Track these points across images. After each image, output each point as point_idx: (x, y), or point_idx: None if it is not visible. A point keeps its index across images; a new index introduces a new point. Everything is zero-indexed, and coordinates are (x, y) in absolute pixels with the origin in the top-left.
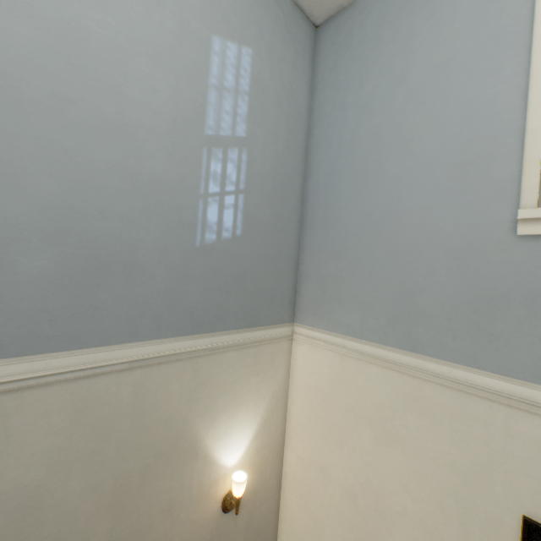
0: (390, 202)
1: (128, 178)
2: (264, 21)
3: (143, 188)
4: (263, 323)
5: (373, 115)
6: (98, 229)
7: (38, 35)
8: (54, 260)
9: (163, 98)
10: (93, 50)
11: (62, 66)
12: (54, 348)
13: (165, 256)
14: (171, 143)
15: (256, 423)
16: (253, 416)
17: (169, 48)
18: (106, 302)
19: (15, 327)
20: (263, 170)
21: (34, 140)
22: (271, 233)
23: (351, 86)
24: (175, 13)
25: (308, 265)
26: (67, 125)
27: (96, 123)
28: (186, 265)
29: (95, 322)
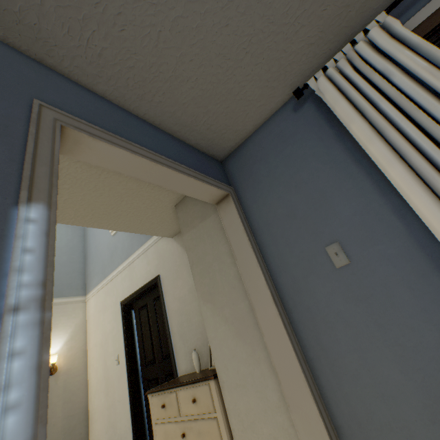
0: (99, 240)
1: None
2: None
3: None
4: (67, 296)
5: None
6: None
7: None
8: None
9: None
10: None
11: None
12: None
13: None
14: None
15: (67, 337)
16: (64, 333)
17: None
18: None
19: None
20: (61, 245)
21: None
22: (68, 264)
23: None
24: None
25: (88, 271)
26: None
27: None
28: None
29: None
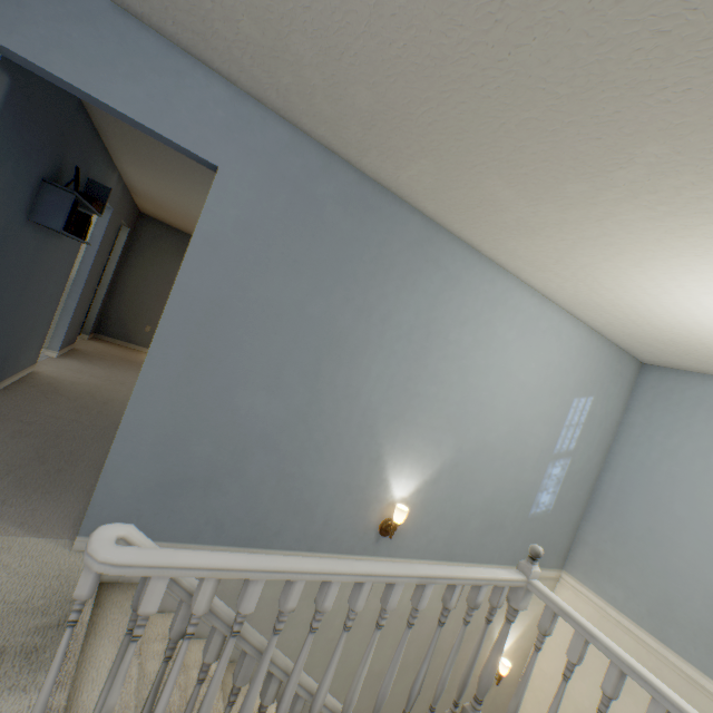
0: (671, 532)
1: (514, 483)
2: (606, 376)
3: (518, 487)
4: (544, 565)
5: (673, 462)
6: (496, 508)
7: (508, 428)
8: (479, 522)
9: (541, 440)
10: (522, 427)
11: (510, 438)
12: (466, 560)
13: (514, 521)
14: (536, 461)
15: (519, 631)
16: (519, 625)
17: (551, 414)
18: (487, 542)
19: (461, 549)
20: (576, 467)
21: (492, 471)
22: (568, 507)
23: (661, 429)
24: (560, 395)
25: (588, 534)
26: (503, 463)
27: (512, 459)
28: (521, 526)
29: (481, 551)
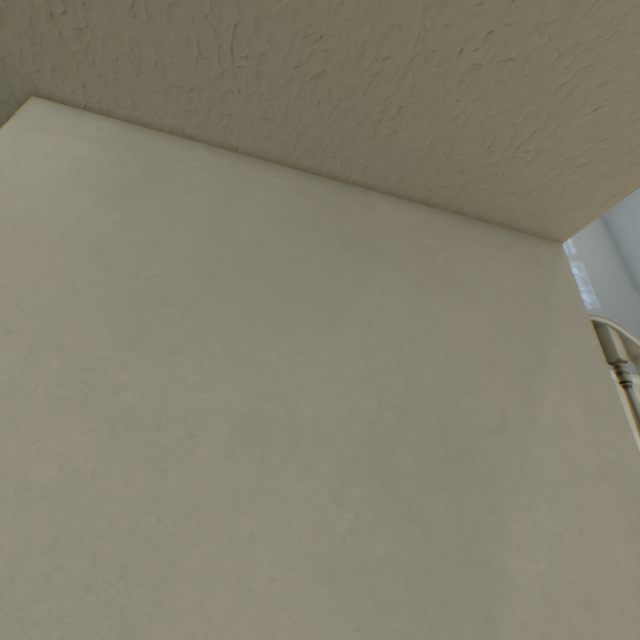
0: None
1: None
2: None
3: None
4: None
5: None
6: None
7: None
8: None
9: None
10: None
11: None
12: None
13: None
14: None
15: None
16: None
17: None
18: None
19: None
20: (595, 271)
21: None
22: (621, 309)
23: None
24: None
25: None
26: None
27: None
28: None
29: None
